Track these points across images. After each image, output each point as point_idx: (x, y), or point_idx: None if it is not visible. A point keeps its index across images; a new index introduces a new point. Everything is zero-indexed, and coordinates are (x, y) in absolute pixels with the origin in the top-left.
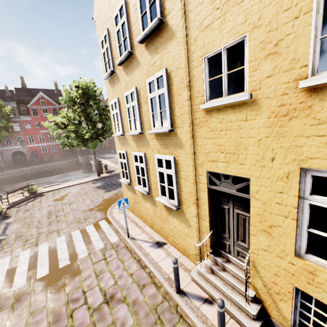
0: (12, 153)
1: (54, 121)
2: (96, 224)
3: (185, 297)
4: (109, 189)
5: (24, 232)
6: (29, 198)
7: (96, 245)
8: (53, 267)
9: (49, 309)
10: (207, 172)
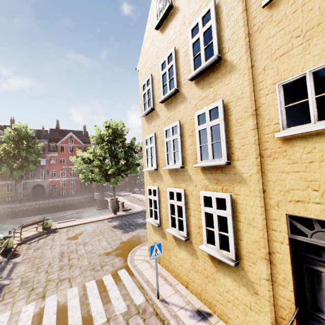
0: (33, 185)
1: (81, 156)
2: (114, 273)
3: None
4: (127, 230)
5: (31, 276)
6: (42, 234)
7: (117, 306)
8: None
9: None
10: (287, 216)
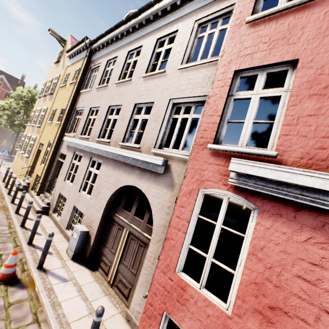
0: None
1: None
2: None
3: (5, 183)
4: (10, 161)
5: None
6: None
7: None
8: None
9: None
10: (40, 143)
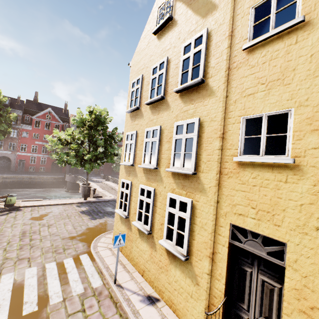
0: None
1: (58, 137)
2: (76, 257)
3: None
4: (95, 217)
5: None
6: (3, 210)
7: (74, 288)
8: (15, 313)
9: None
10: (231, 225)
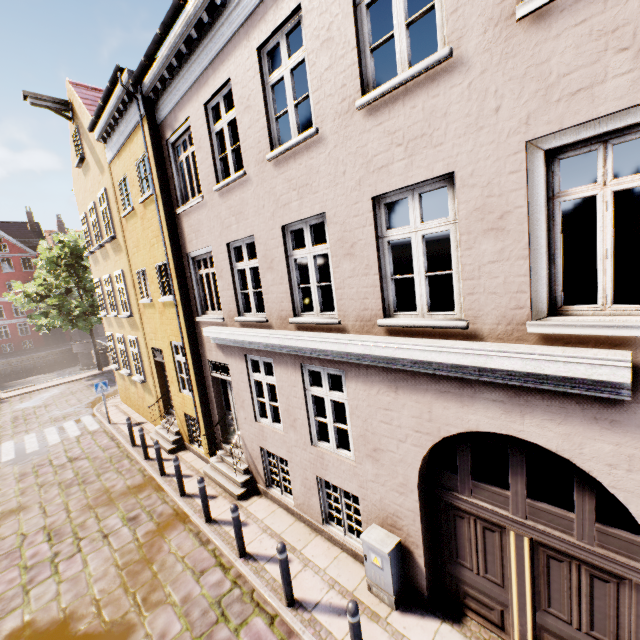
0: None
1: (24, 292)
2: (78, 419)
3: (138, 447)
4: (110, 385)
5: None
6: None
7: (72, 434)
8: (21, 454)
9: (16, 472)
10: (152, 348)
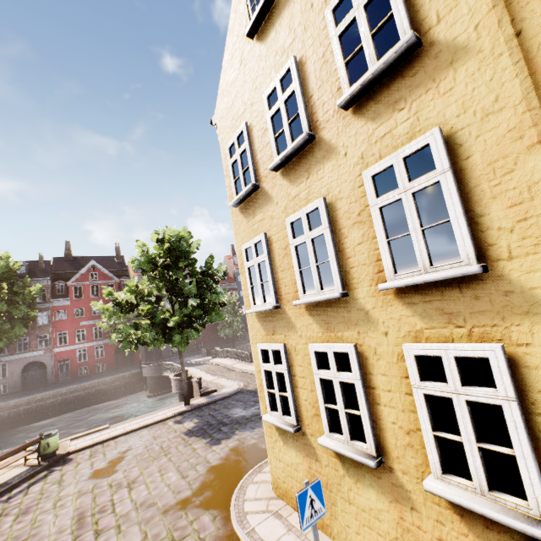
0: (23, 365)
1: (114, 300)
2: None
3: None
4: (216, 437)
5: None
6: (36, 471)
7: None
8: None
9: None
10: None
